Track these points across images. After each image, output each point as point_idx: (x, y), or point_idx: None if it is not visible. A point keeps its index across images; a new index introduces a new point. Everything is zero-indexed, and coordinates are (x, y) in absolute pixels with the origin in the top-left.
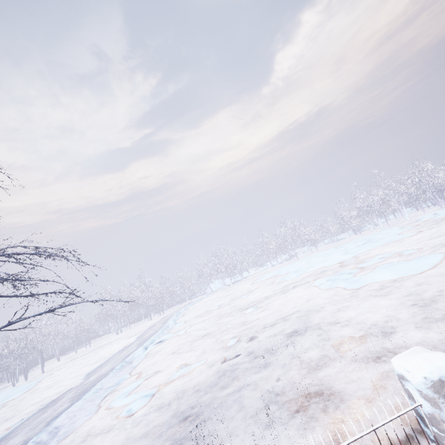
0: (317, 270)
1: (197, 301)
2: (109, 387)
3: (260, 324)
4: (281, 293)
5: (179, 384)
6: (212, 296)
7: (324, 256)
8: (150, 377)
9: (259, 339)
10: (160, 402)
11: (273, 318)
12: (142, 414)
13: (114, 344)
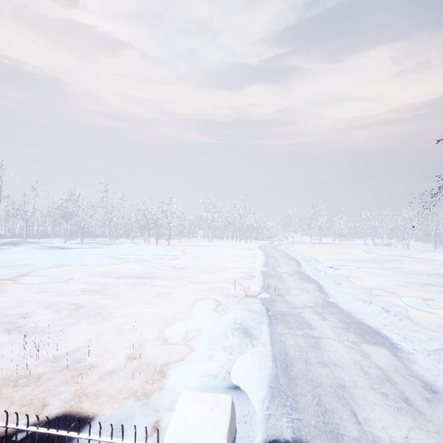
0: None
1: (291, 244)
2: (362, 289)
3: None
4: None
5: None
6: (306, 247)
7: None
8: (429, 301)
9: None
10: None
11: None
12: None
13: (228, 249)
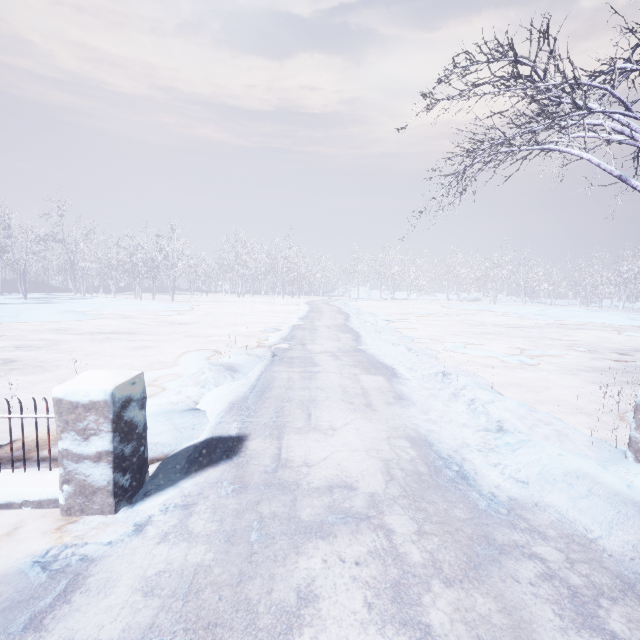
0: (588, 324)
1: (352, 300)
2: (405, 337)
3: (592, 346)
4: (556, 329)
5: (561, 361)
6: (372, 302)
7: (585, 312)
8: (471, 345)
9: (628, 358)
10: (565, 367)
11: (615, 347)
12: (554, 369)
13: (263, 304)
